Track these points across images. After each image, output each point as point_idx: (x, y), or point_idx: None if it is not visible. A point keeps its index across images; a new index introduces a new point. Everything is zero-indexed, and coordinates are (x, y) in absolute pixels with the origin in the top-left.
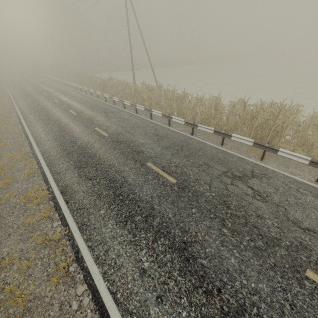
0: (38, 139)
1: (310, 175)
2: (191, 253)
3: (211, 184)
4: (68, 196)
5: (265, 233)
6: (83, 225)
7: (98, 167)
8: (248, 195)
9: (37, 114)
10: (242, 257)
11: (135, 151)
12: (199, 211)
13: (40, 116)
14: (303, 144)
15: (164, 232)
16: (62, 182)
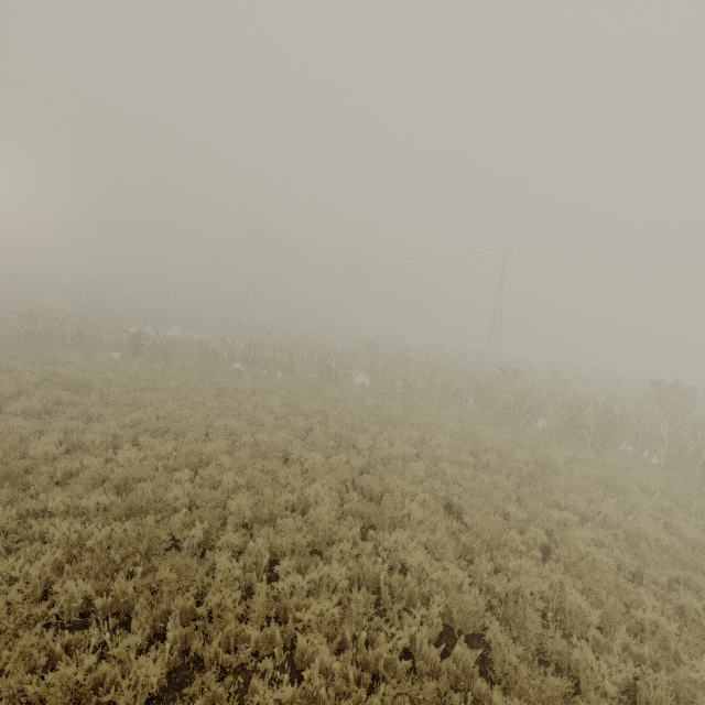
0: None
1: None
2: None
3: None
4: None
5: None
6: None
7: None
8: None
9: None
10: None
11: None
12: None
13: None
14: None
15: None
16: None
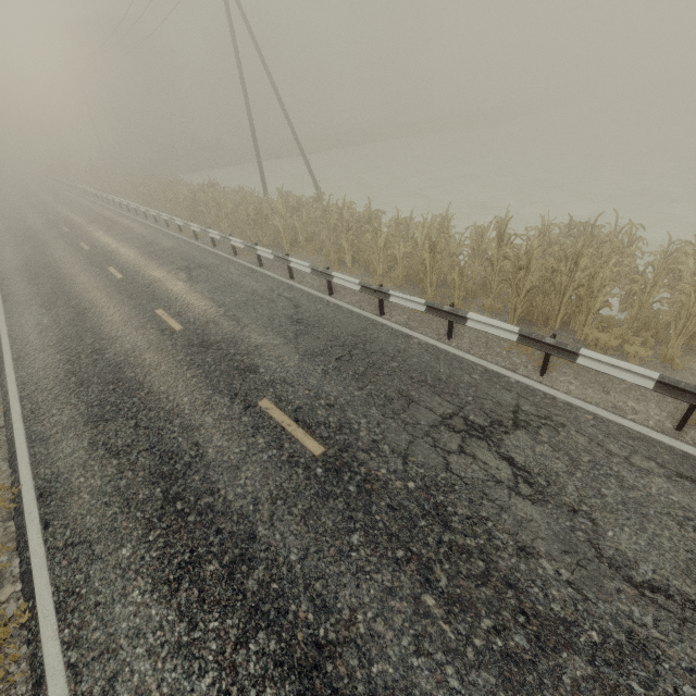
0: (20, 347)
1: (663, 411)
2: (332, 680)
3: (409, 455)
4: (53, 507)
5: (536, 606)
6: (69, 595)
7: (142, 417)
8: (499, 482)
9: (35, 281)
10: (468, 689)
11: (237, 368)
12: (369, 541)
13: (40, 287)
14: (646, 325)
15: (269, 611)
16: (47, 466)
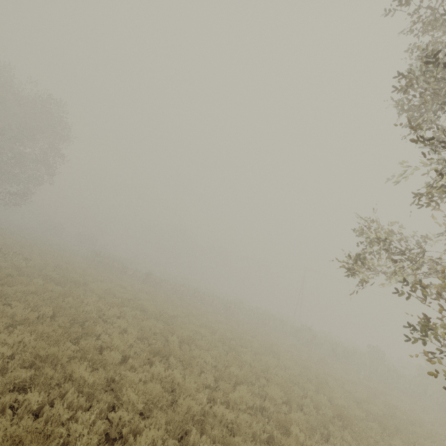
0: None
1: None
2: None
3: None
4: None
5: None
6: None
7: None
8: None
9: None
10: None
11: None
12: None
13: None
14: None
15: None
16: None
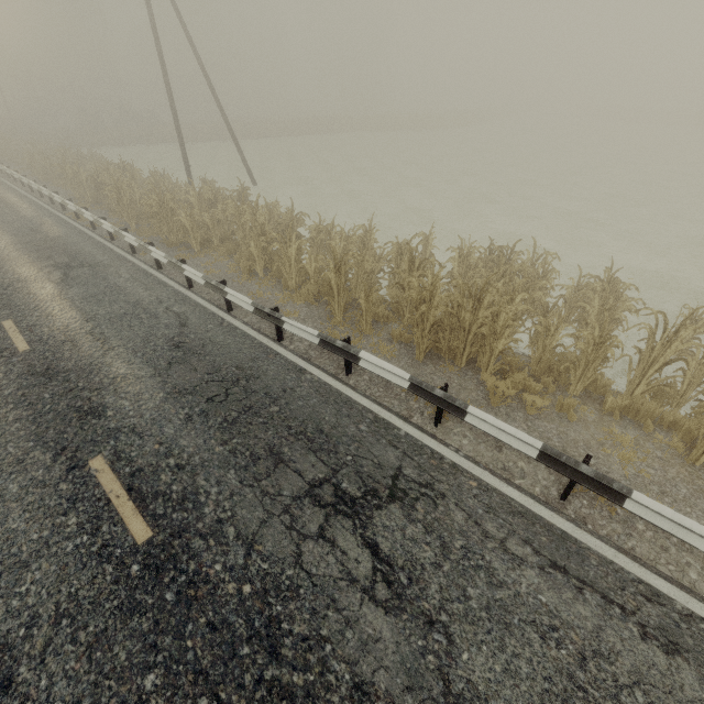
0: None
1: (552, 474)
2: None
3: (256, 542)
4: None
5: None
6: None
7: None
8: (354, 581)
9: None
10: None
11: (79, 409)
12: (167, 685)
13: None
14: (549, 367)
15: None
16: None
